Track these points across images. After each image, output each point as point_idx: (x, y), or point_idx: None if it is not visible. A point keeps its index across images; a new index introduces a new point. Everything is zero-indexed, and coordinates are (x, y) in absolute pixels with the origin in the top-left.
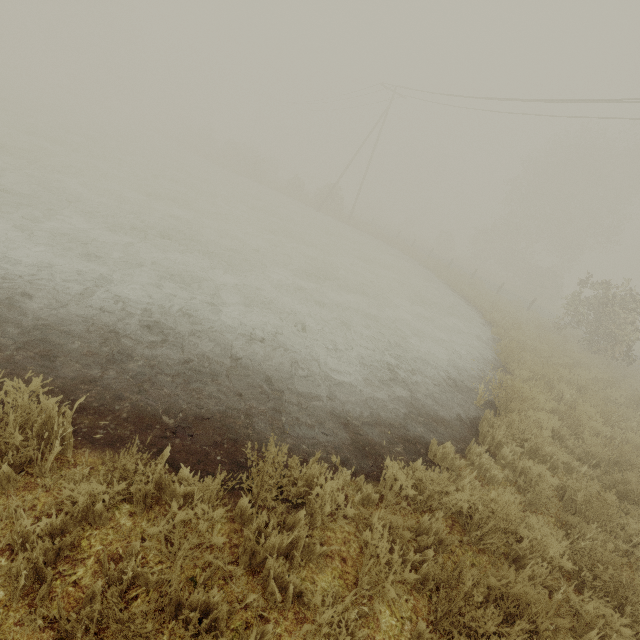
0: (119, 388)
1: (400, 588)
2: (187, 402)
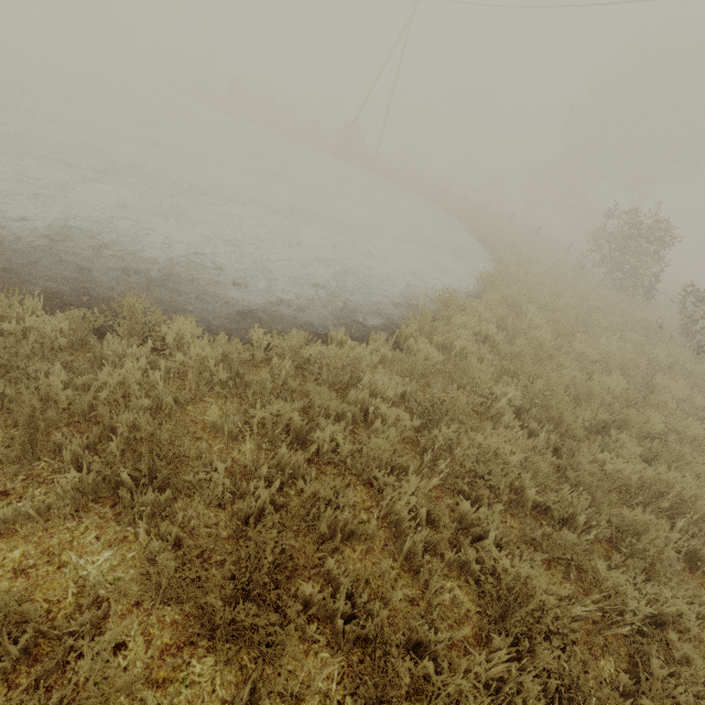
0: (30, 277)
1: (238, 401)
2: (94, 290)
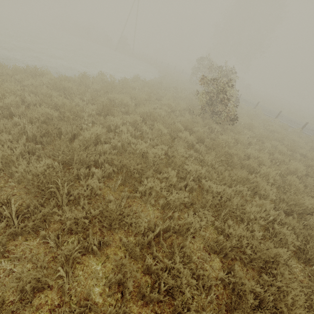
0: None
1: None
2: None
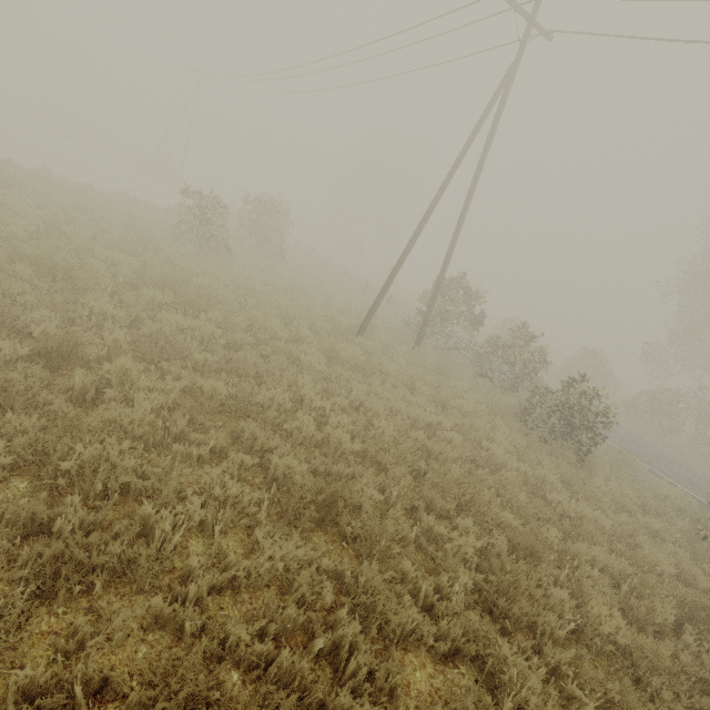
0: None
1: None
2: None
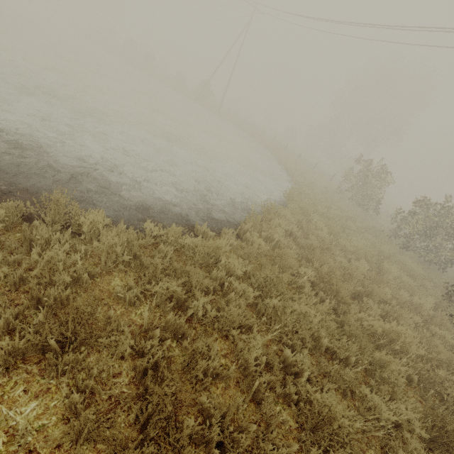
0: None
1: (134, 274)
2: (22, 182)
